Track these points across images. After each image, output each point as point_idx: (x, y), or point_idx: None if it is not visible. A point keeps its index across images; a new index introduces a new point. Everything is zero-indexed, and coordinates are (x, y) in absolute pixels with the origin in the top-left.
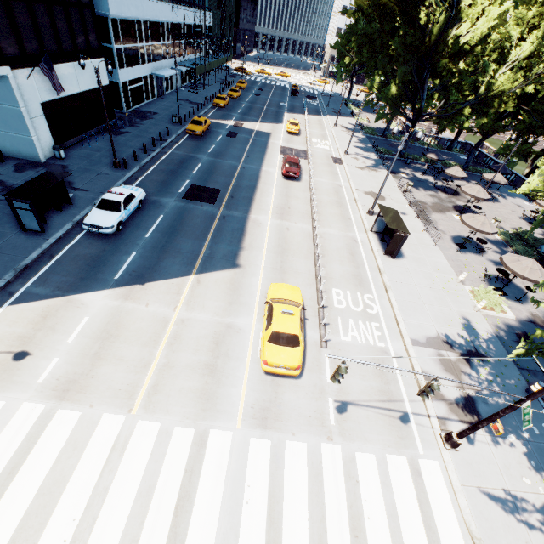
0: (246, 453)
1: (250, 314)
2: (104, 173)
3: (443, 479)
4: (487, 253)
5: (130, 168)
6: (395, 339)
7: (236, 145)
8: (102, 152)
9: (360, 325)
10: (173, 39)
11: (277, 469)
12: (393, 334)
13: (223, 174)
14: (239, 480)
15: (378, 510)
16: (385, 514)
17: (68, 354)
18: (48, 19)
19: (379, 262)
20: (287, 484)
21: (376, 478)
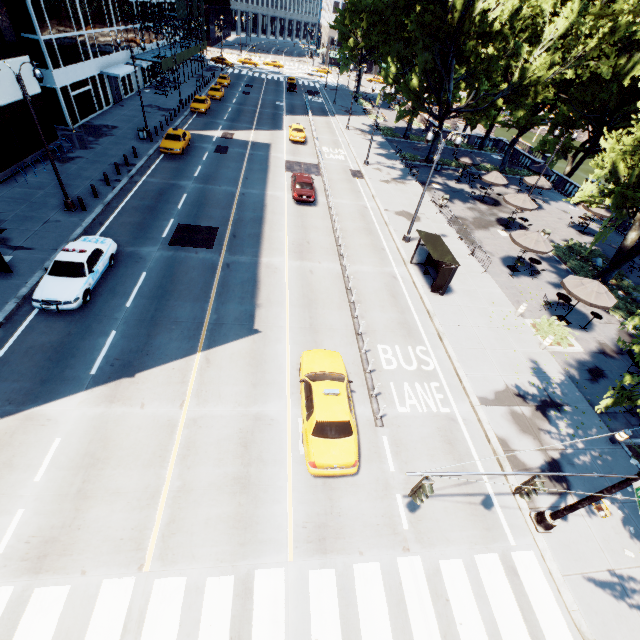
0: (306, 594)
1: (281, 396)
2: (53, 221)
3: (542, 573)
4: (541, 274)
5: (90, 209)
6: (460, 400)
7: (229, 164)
8: (46, 189)
9: (418, 388)
10: (125, 23)
11: (349, 607)
12: (457, 394)
13: (219, 206)
14: (303, 635)
15: (477, 632)
16: (486, 636)
17: (38, 500)
18: None
19: (426, 302)
20: (364, 624)
21: (468, 590)
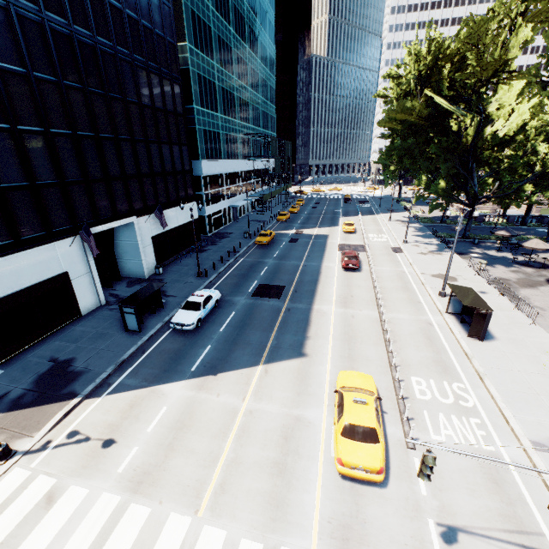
0: None
1: (319, 405)
2: (189, 282)
3: None
4: None
5: (210, 276)
6: (508, 441)
7: (298, 248)
8: (189, 266)
9: (454, 420)
10: (246, 181)
11: None
12: (504, 434)
13: (287, 273)
14: None
15: None
16: None
17: (146, 444)
18: (164, 184)
19: (464, 345)
20: None
21: None
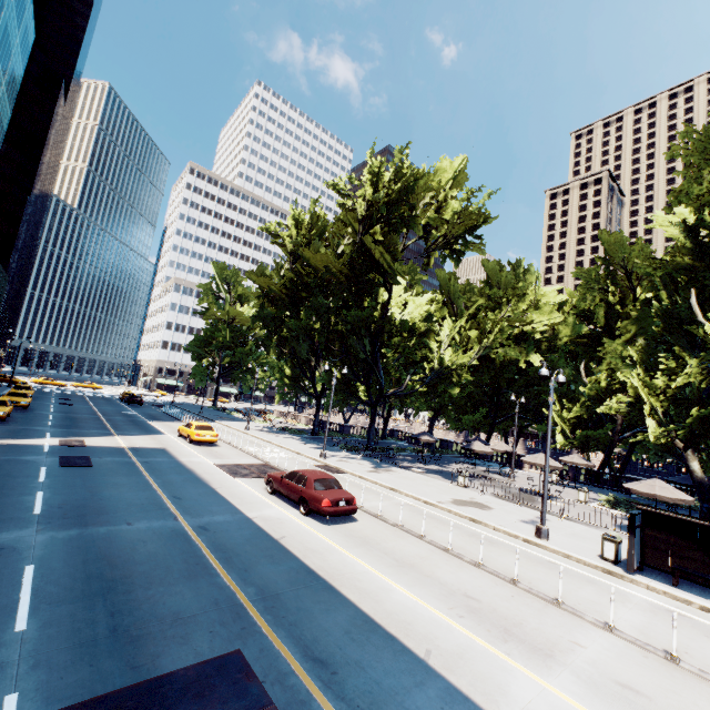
0: None
1: None
2: None
3: None
4: None
5: None
6: None
7: (114, 479)
8: None
9: None
10: None
11: None
12: None
13: (169, 572)
14: None
15: None
16: None
17: None
18: None
19: None
20: None
21: None
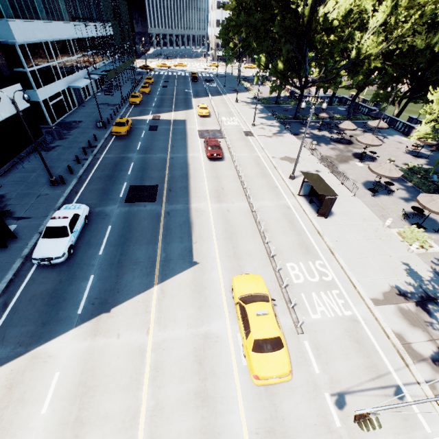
0: None
1: (221, 315)
2: (43, 194)
3: None
4: (395, 192)
5: (68, 183)
6: (358, 303)
7: (160, 137)
8: (37, 172)
9: (323, 296)
10: (81, 52)
11: None
12: (354, 298)
13: (156, 169)
14: None
15: None
16: None
17: (45, 431)
18: None
19: (316, 224)
20: None
21: None
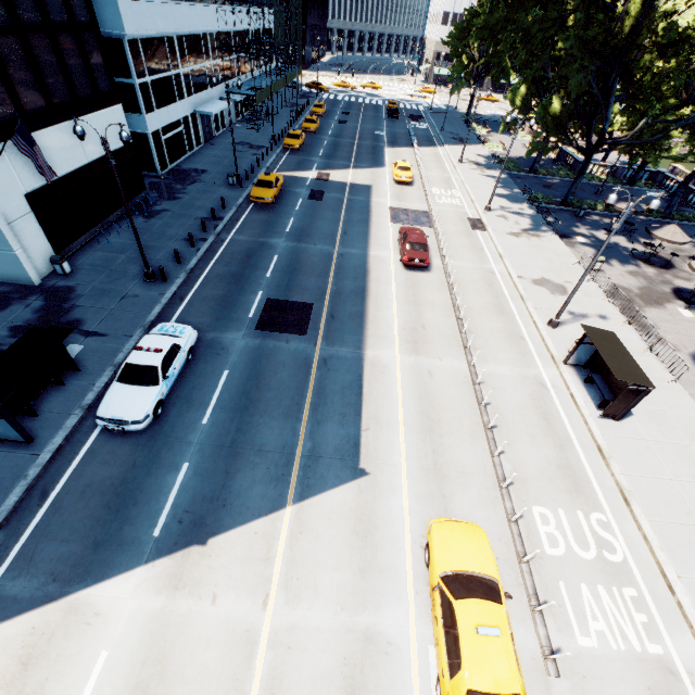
0: None
1: (401, 596)
2: (131, 295)
3: None
4: None
5: (171, 280)
6: (676, 629)
7: (325, 214)
8: (128, 253)
9: (604, 597)
10: (221, 56)
11: None
12: (669, 614)
13: (313, 272)
14: None
15: None
16: None
17: None
18: (24, 57)
19: (595, 431)
20: None
21: None
